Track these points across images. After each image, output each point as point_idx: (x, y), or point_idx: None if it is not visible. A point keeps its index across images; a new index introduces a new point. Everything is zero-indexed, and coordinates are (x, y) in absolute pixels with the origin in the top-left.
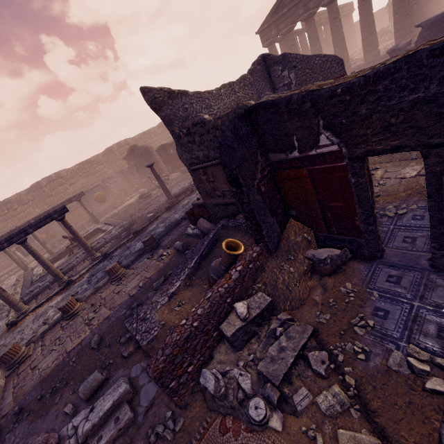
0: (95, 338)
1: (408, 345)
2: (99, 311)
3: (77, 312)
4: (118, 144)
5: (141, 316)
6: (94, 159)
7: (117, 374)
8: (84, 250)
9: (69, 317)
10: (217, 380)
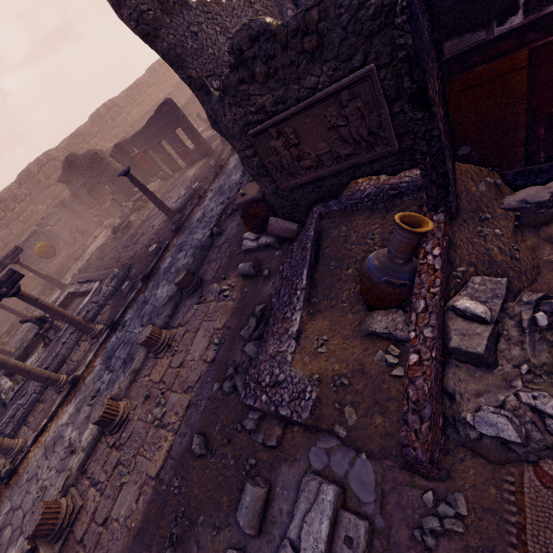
0: (196, 440)
1: None
2: (166, 401)
3: (126, 416)
4: (37, 162)
5: (267, 382)
6: (6, 195)
7: (282, 476)
8: (69, 329)
9: (116, 428)
10: (510, 420)
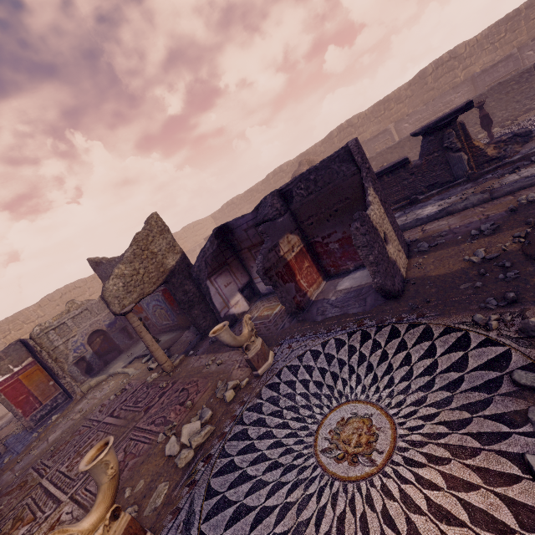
0: None
1: (4, 443)
2: None
3: None
4: (339, 128)
5: None
6: (311, 150)
7: None
8: None
9: None
10: None
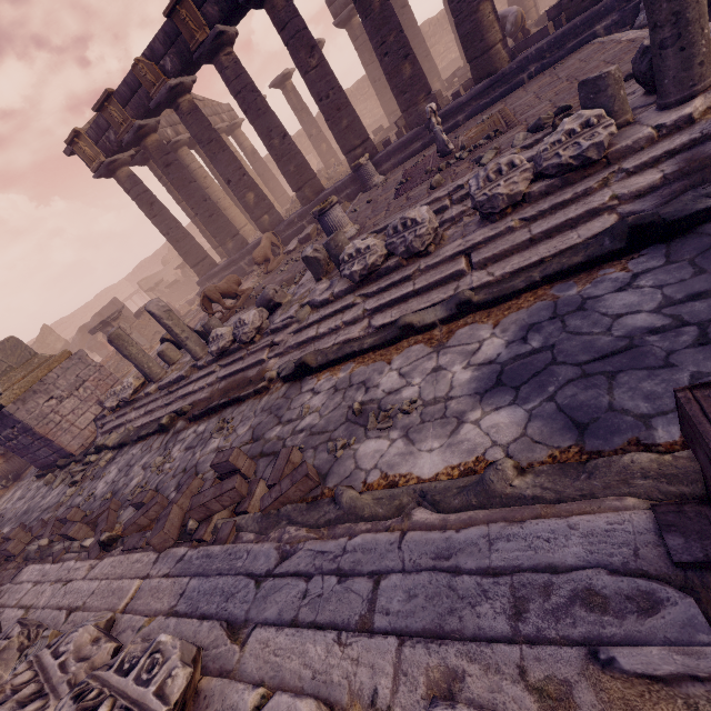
0: None
1: None
2: None
3: None
4: None
5: None
6: None
7: None
8: None
9: None
10: None
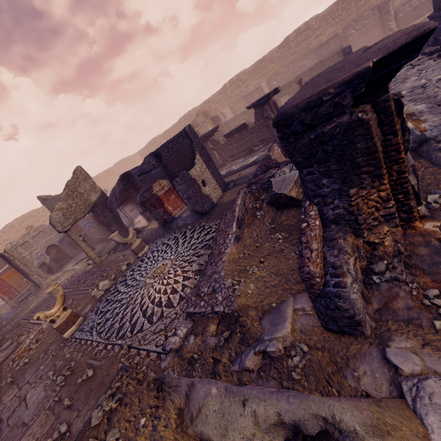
0: None
1: None
2: None
3: None
4: (231, 81)
5: None
6: (211, 99)
7: None
8: None
9: None
10: None
